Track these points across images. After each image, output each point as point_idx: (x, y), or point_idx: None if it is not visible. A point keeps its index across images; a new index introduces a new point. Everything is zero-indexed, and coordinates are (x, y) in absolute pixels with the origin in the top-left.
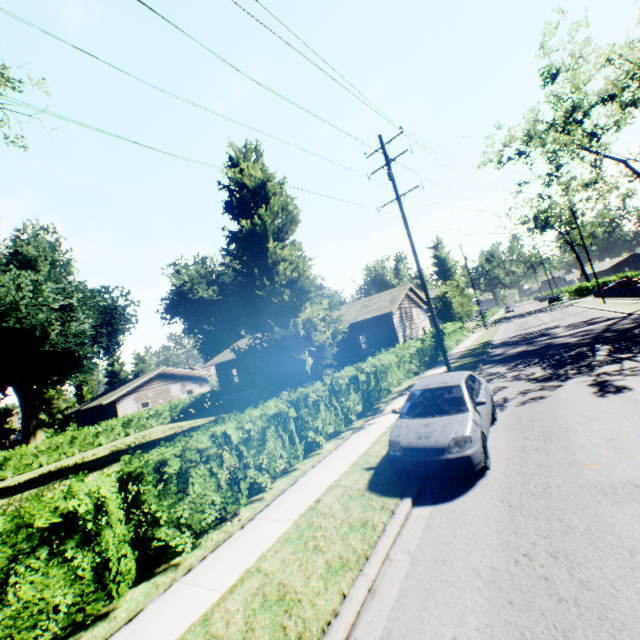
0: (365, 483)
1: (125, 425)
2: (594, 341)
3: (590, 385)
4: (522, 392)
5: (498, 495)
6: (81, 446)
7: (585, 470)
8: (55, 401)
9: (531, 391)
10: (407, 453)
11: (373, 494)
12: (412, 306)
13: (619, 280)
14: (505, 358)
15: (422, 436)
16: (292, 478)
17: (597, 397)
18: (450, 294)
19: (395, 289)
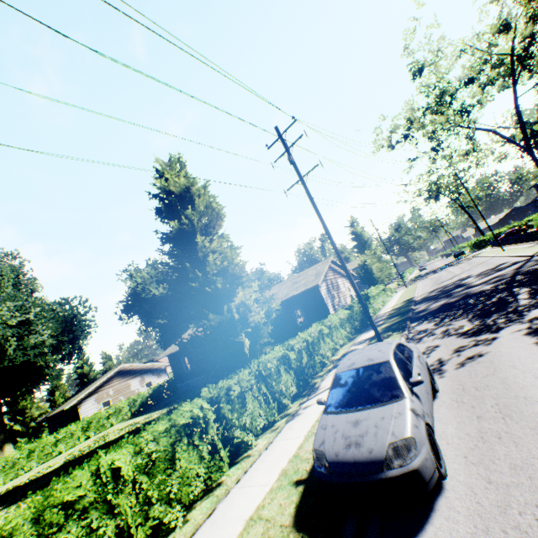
0: (291, 513)
1: (84, 428)
2: (510, 285)
3: (528, 334)
4: (456, 350)
5: (471, 535)
6: (39, 458)
7: None
8: (28, 410)
9: (466, 348)
10: (335, 470)
11: (299, 537)
12: (337, 277)
13: (509, 230)
14: (429, 313)
15: (351, 442)
16: (213, 501)
17: None
18: (369, 261)
19: (319, 264)
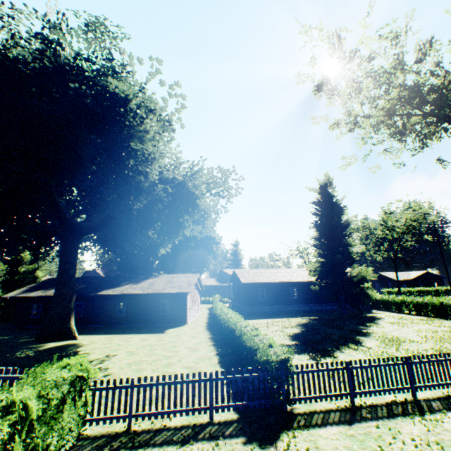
0: None
1: None
2: None
3: None
4: None
5: None
6: None
7: None
8: None
9: None
10: None
11: None
12: None
13: None
14: None
15: None
16: None
17: None
18: None
19: None
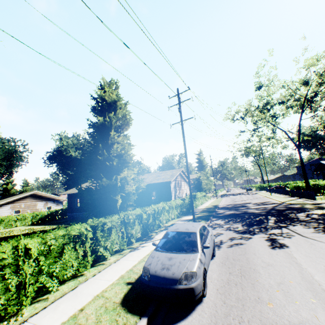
0: (121, 297)
1: None
2: (267, 214)
3: (266, 240)
4: (231, 238)
5: (208, 324)
6: None
7: (266, 308)
8: None
9: (235, 239)
10: (152, 279)
11: (122, 309)
12: (182, 180)
13: (277, 185)
14: (224, 216)
15: (165, 267)
16: (76, 283)
17: (270, 249)
18: (202, 177)
19: (175, 170)
